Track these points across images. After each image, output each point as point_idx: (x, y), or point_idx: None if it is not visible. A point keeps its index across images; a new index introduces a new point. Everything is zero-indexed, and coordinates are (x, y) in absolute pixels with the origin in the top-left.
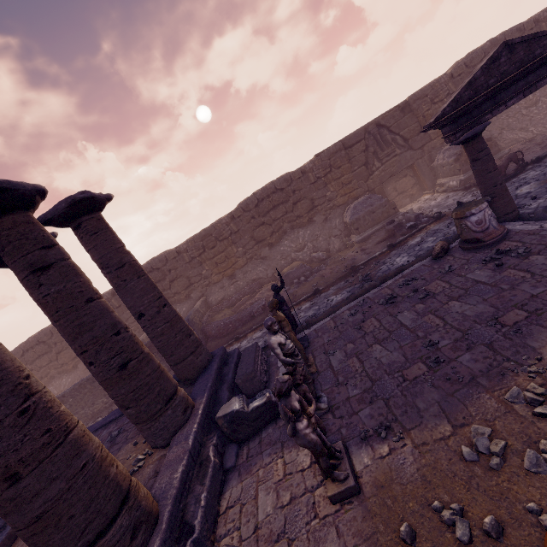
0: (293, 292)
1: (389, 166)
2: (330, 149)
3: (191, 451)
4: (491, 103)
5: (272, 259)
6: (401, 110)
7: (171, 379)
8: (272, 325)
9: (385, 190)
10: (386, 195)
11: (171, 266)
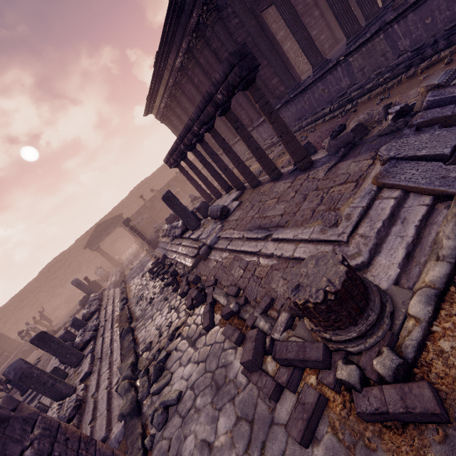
0: (71, 306)
1: (112, 237)
2: (81, 238)
3: (8, 362)
4: (99, 240)
5: (64, 293)
6: (110, 215)
7: (1, 350)
8: (27, 323)
9: (117, 245)
10: (118, 247)
11: (3, 315)
